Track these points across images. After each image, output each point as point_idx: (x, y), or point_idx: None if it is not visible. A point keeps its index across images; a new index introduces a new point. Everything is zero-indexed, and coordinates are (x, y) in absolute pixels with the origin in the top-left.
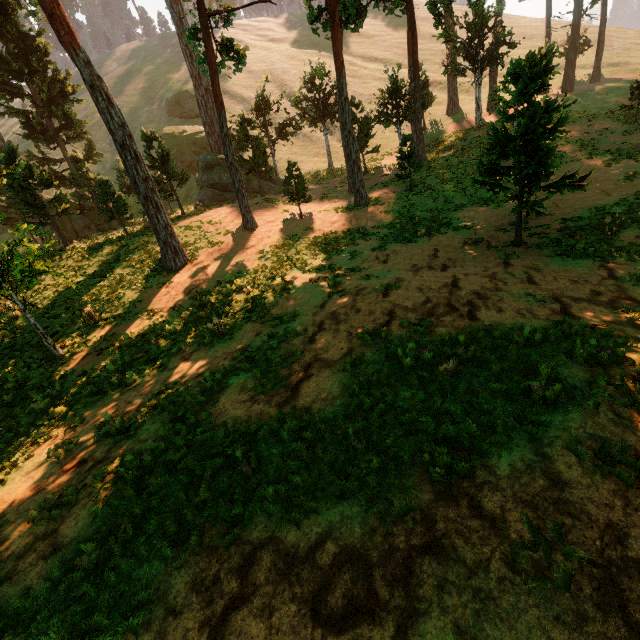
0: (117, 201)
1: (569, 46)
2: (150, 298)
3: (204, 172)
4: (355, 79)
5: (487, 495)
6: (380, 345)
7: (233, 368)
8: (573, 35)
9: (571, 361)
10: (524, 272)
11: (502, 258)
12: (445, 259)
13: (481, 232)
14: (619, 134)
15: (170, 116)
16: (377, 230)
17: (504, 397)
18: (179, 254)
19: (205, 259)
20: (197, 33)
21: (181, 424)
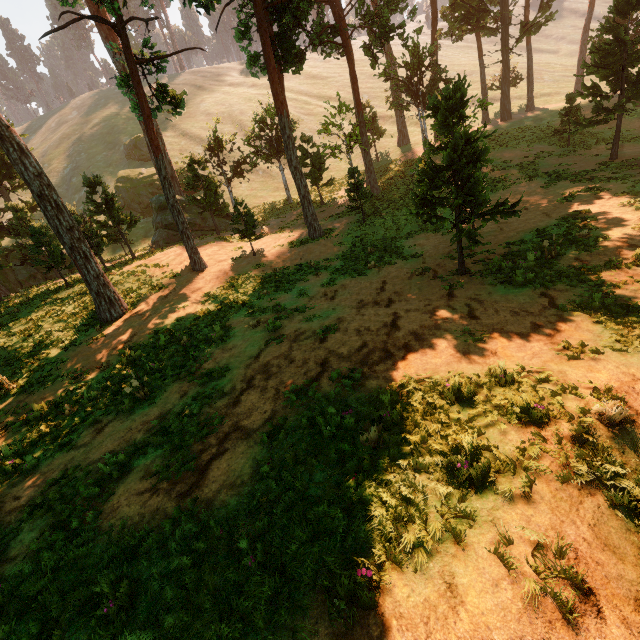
0: (53, 251)
1: (502, 80)
2: (76, 357)
3: (158, 213)
4: (311, 117)
5: (395, 638)
6: (304, 407)
7: (143, 444)
8: (504, 70)
9: (504, 420)
10: (466, 305)
11: (446, 289)
12: (391, 292)
13: (429, 260)
14: (555, 157)
15: (129, 159)
16: (329, 263)
17: (428, 477)
18: (115, 304)
19: (145, 307)
20: (129, 80)
21: (61, 531)
